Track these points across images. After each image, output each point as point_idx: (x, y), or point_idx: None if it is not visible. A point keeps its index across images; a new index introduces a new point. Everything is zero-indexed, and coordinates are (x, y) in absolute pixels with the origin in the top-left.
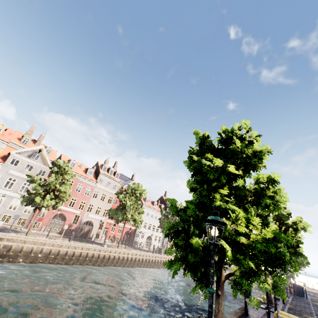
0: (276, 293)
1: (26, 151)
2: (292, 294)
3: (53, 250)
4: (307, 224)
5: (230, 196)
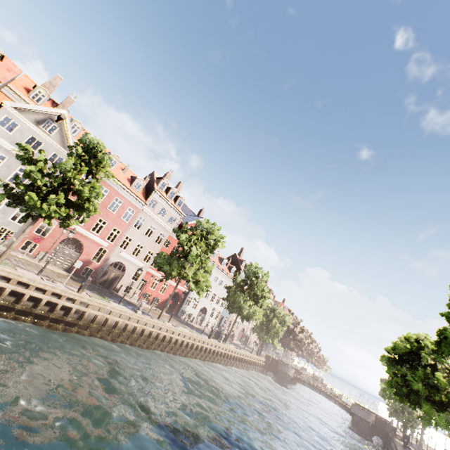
0: None
1: (33, 110)
2: None
3: (46, 301)
4: None
5: None
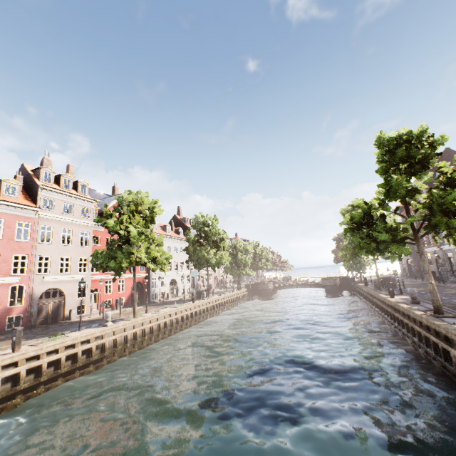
0: None
1: None
2: None
3: None
4: None
5: None
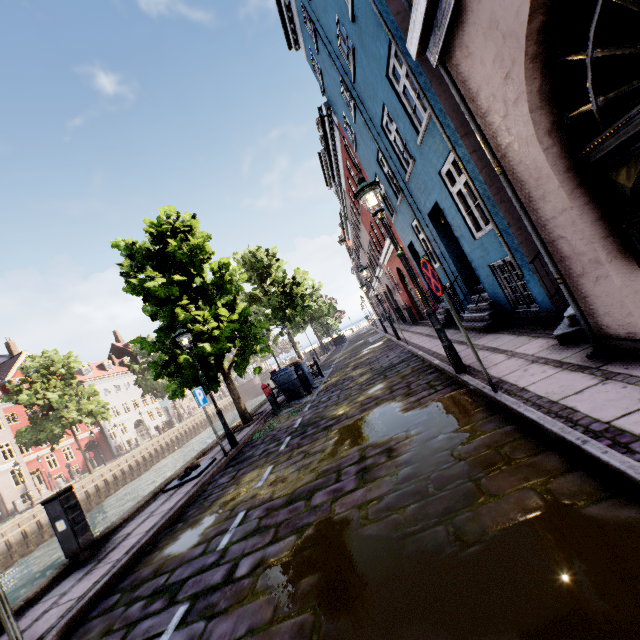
0: (264, 352)
1: None
2: (334, 348)
3: None
4: (306, 273)
5: (197, 299)
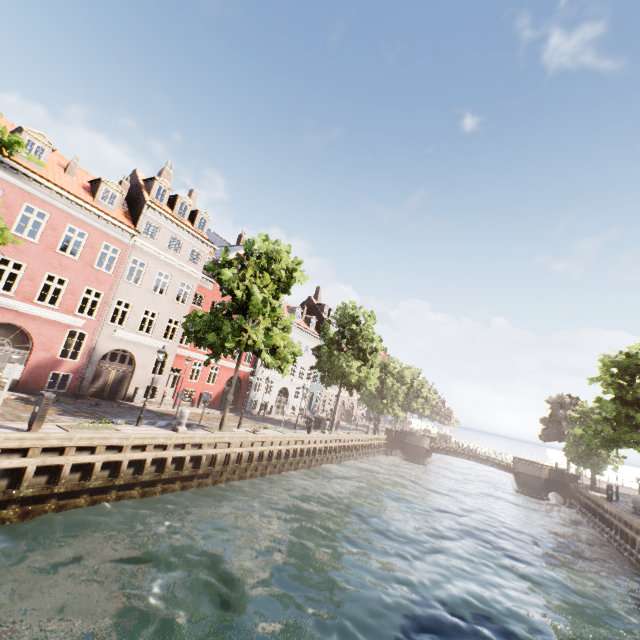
0: None
1: None
2: None
3: None
4: None
5: None
